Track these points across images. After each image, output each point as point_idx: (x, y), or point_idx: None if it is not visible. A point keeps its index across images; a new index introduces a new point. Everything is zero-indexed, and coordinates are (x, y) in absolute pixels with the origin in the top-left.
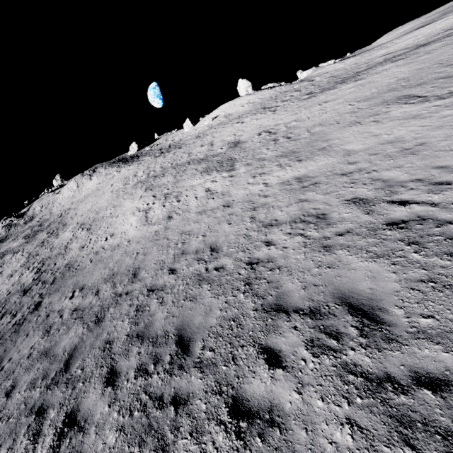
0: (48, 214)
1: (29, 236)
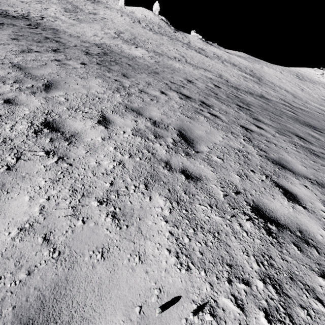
0: None
1: None
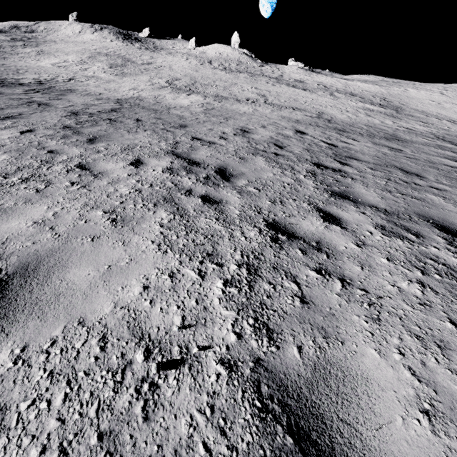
0: (43, 36)
1: (15, 39)
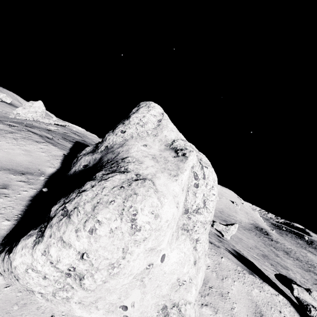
0: None
1: None
